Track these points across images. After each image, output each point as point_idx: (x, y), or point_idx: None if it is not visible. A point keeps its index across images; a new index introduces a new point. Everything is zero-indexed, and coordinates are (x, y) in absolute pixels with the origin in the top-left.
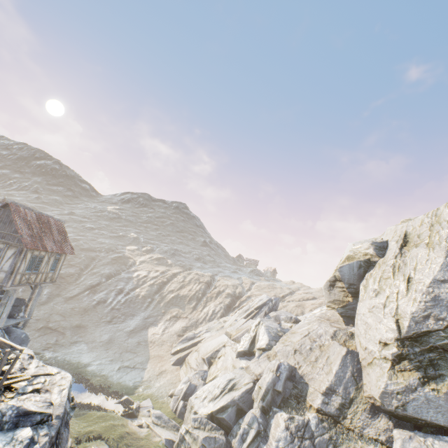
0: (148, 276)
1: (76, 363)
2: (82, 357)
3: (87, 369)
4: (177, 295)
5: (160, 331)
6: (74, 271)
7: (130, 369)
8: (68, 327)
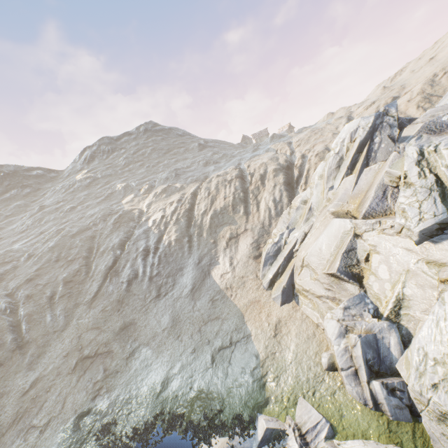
0: (166, 215)
1: (149, 390)
2: (153, 371)
3: (169, 390)
4: (214, 212)
5: (227, 267)
6: (78, 265)
7: (229, 351)
8: (110, 339)
